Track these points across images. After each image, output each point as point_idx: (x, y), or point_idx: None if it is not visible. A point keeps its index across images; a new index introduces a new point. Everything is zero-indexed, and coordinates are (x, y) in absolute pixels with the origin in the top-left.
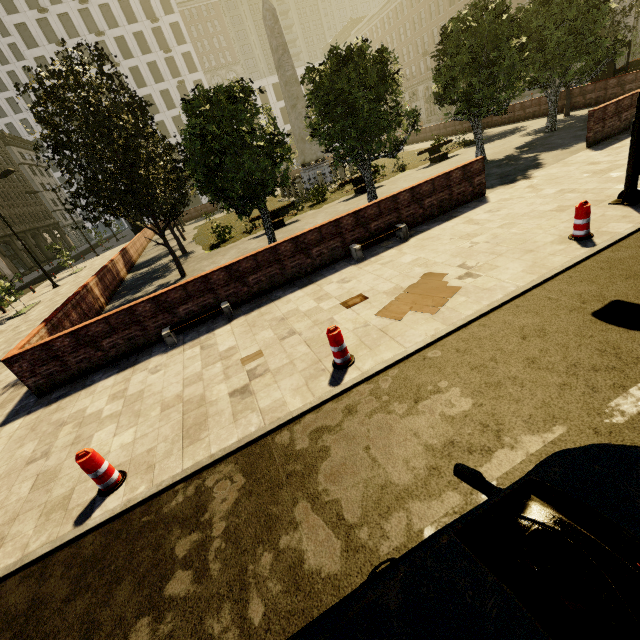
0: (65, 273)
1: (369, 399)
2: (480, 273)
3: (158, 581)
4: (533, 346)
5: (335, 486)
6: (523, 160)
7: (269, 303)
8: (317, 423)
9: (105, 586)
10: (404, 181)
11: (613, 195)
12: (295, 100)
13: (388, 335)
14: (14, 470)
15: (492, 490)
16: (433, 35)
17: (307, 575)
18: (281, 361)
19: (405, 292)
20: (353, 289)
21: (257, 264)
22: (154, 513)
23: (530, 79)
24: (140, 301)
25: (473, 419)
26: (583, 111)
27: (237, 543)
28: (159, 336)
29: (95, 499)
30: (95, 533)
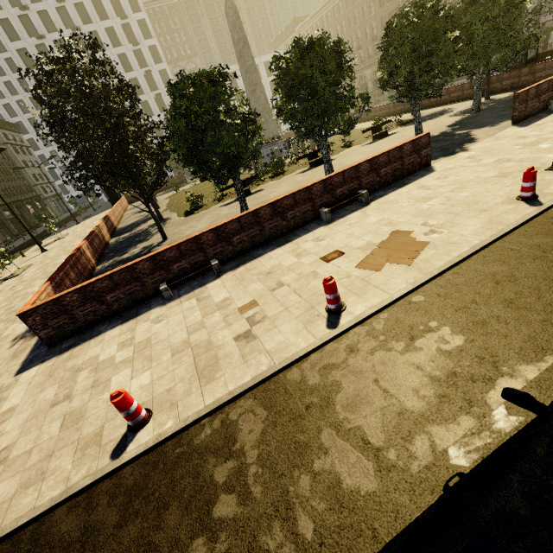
0: (50, 239)
1: (367, 339)
2: (443, 230)
3: (204, 505)
4: (508, 289)
5: (354, 415)
6: (457, 136)
7: (252, 260)
8: (323, 361)
9: (153, 512)
10: (353, 155)
11: (547, 163)
12: (254, 86)
13: (372, 284)
14: (40, 412)
15: (546, 409)
16: (366, 32)
17: (347, 493)
18: (276, 309)
19: (378, 247)
20: (329, 246)
21: (240, 226)
22: (186, 445)
23: (460, 67)
24: (140, 260)
25: (469, 353)
26: (501, 95)
27: (273, 468)
28: (156, 291)
29: (126, 435)
30: (132, 465)
